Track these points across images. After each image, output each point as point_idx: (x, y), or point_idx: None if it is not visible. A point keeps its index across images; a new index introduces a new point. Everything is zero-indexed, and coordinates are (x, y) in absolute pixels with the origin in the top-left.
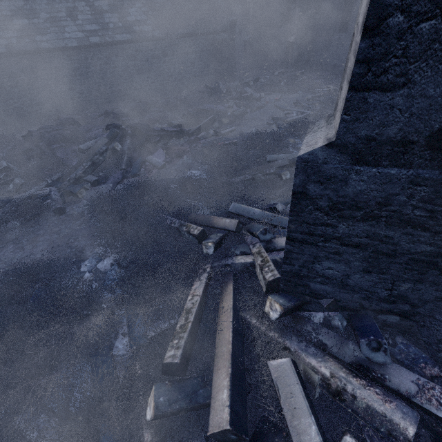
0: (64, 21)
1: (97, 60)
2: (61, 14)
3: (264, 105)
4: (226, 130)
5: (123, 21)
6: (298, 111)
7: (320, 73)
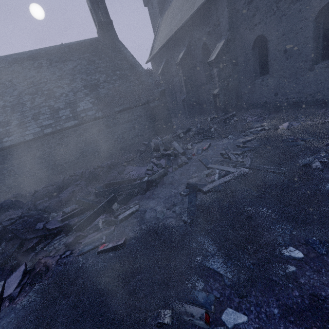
0: (29, 123)
1: (52, 143)
2: (28, 119)
3: (190, 158)
4: (126, 213)
5: (73, 112)
6: (222, 169)
7: (252, 111)
